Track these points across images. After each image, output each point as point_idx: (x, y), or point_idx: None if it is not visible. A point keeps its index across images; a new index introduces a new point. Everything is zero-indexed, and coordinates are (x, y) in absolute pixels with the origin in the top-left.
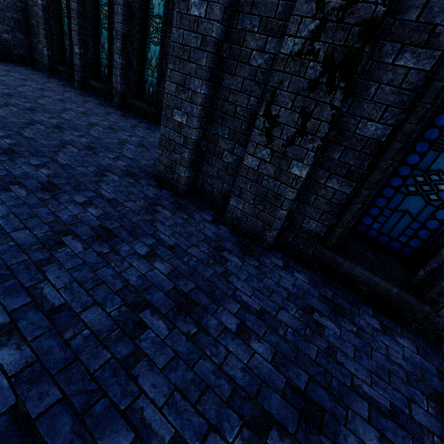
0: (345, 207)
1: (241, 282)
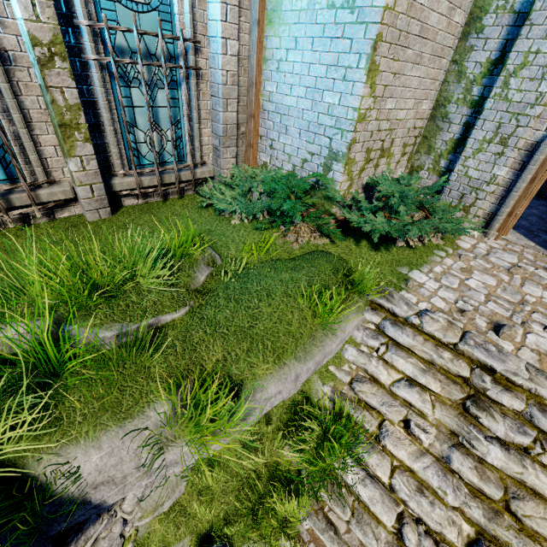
0: None
1: None
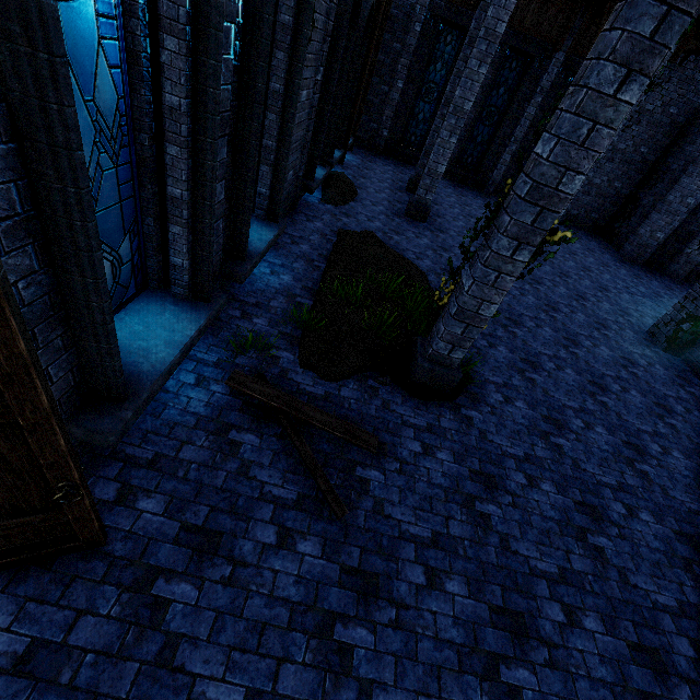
0: None
1: None
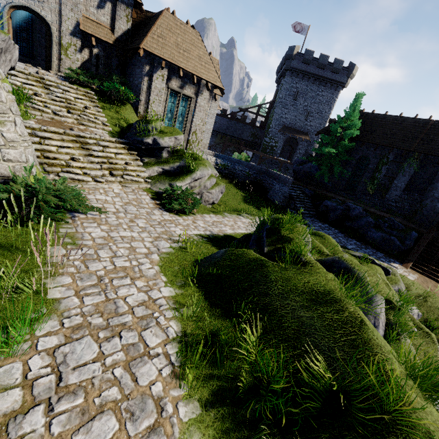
0: None
1: None
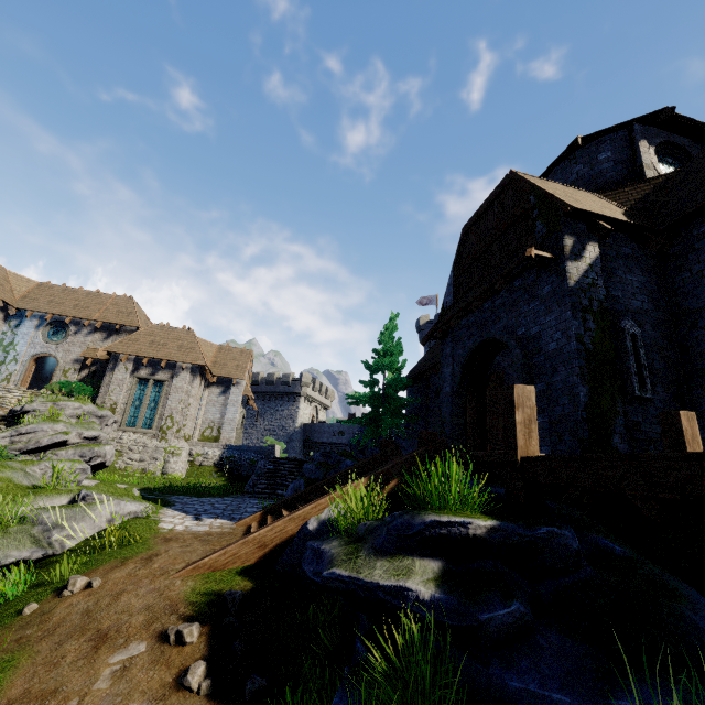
0: None
1: None
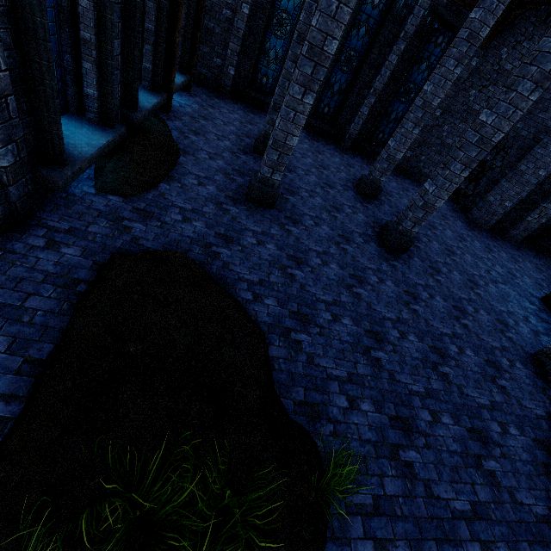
0: (545, 227)
1: (531, 259)
